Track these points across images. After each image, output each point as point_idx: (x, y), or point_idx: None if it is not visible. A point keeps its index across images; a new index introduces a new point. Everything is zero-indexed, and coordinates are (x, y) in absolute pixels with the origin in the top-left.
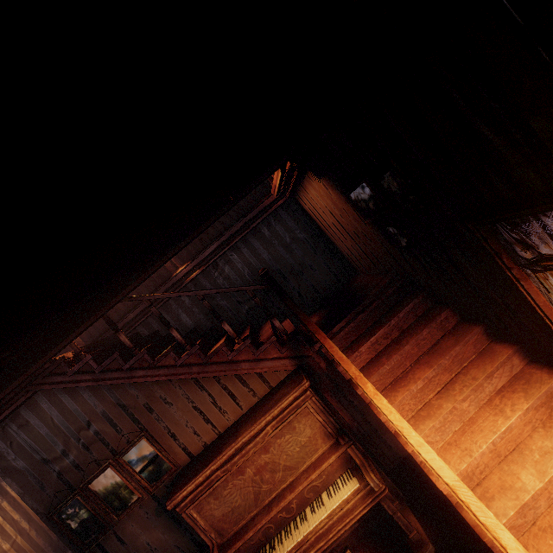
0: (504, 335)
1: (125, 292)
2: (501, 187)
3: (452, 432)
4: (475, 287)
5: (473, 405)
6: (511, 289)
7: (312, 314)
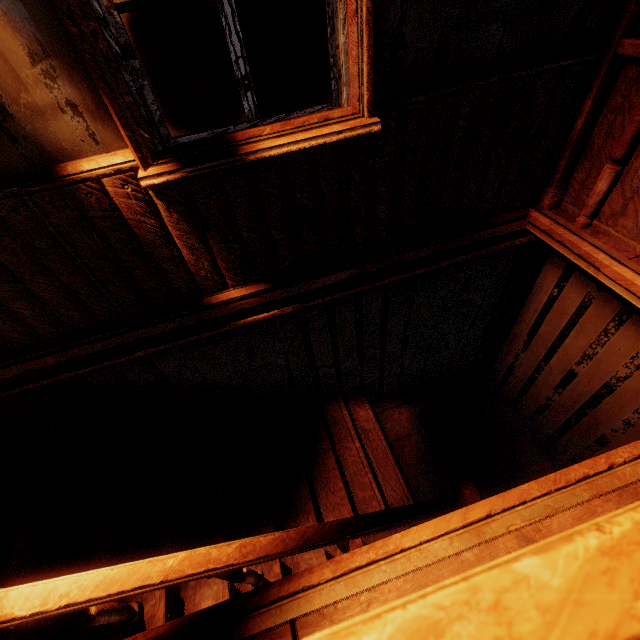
0: None
1: None
2: None
3: None
4: None
5: None
6: None
7: (399, 401)
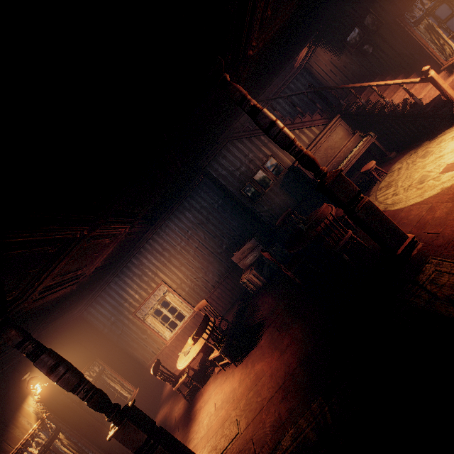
0: (410, 73)
1: (262, 93)
2: (405, 1)
3: (397, 103)
4: (399, 54)
5: (403, 94)
6: (410, 43)
7: None
